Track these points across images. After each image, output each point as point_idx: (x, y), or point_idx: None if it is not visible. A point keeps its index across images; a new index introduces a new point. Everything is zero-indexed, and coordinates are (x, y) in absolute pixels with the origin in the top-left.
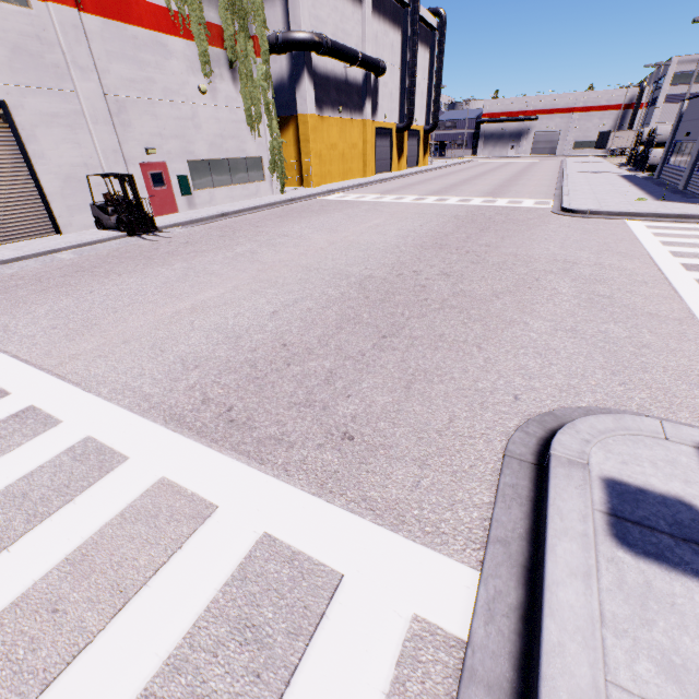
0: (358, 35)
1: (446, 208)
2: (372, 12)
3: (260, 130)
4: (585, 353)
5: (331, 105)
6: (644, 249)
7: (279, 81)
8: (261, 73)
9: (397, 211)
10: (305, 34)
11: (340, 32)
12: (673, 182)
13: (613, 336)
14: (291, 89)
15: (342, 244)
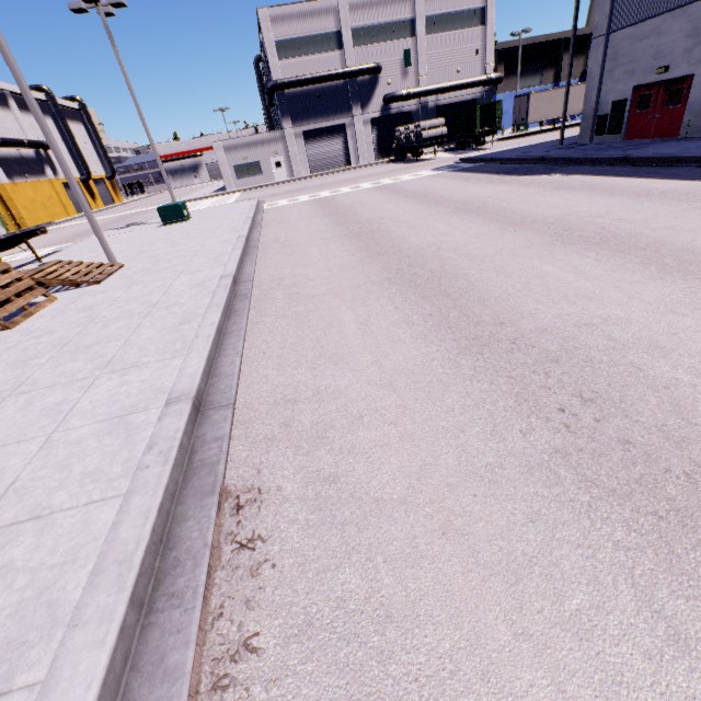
0: (17, 128)
1: (119, 216)
2: (21, 111)
3: None
4: None
5: (18, 175)
6: None
7: None
8: None
9: None
10: None
11: (2, 129)
12: None
13: None
14: None
15: (63, 234)
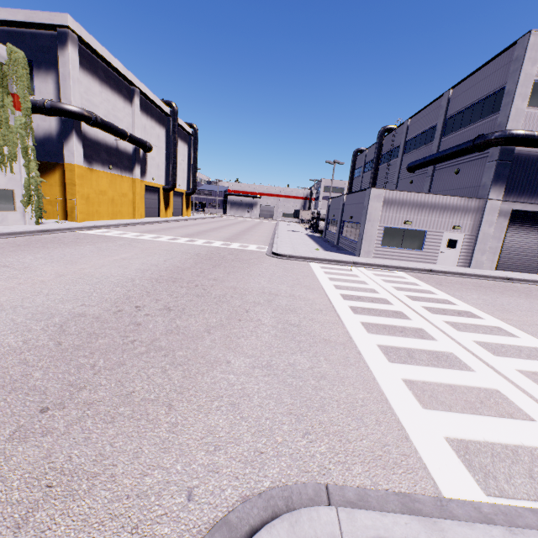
0: (129, 122)
1: (192, 247)
2: (142, 112)
3: (14, 167)
4: (276, 394)
5: (101, 162)
6: (320, 283)
7: (47, 135)
8: (20, 123)
9: (149, 247)
10: (74, 107)
11: (112, 116)
12: (332, 240)
13: (299, 369)
14: (59, 143)
15: (72, 276)
